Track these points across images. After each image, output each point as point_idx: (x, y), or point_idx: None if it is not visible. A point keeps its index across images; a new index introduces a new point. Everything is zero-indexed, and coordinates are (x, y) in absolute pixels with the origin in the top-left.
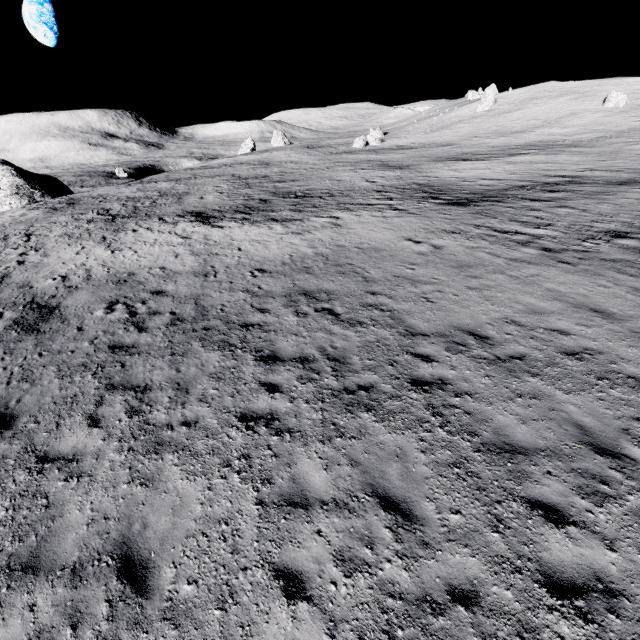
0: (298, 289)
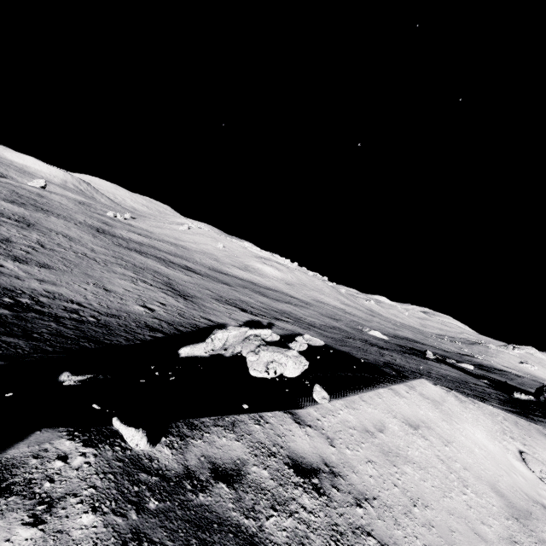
0: (17, 214)
